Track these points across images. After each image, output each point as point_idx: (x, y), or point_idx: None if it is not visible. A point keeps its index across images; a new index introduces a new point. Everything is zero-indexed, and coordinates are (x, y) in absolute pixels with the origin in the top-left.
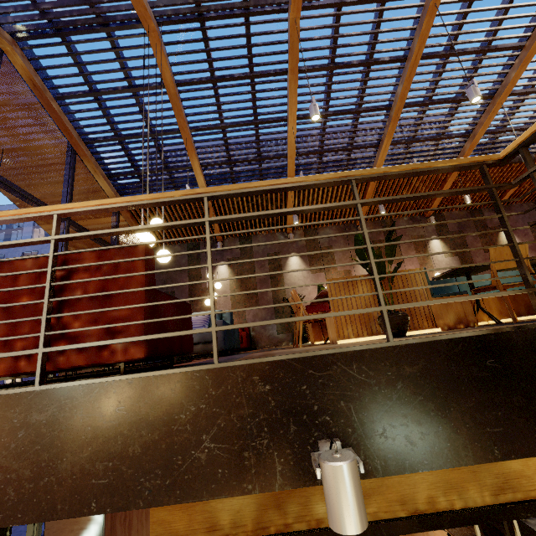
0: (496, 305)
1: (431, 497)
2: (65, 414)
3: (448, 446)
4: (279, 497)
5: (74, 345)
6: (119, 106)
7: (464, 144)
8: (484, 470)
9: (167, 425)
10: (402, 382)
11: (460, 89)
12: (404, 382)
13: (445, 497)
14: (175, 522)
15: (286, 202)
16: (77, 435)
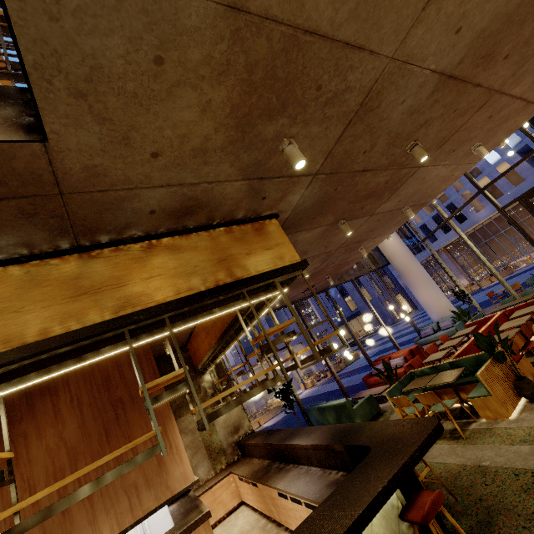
0: None
1: (45, 328)
2: None
3: None
4: None
5: None
6: None
7: None
8: (107, 297)
9: None
10: None
11: None
12: None
13: (62, 325)
14: None
15: None
16: None
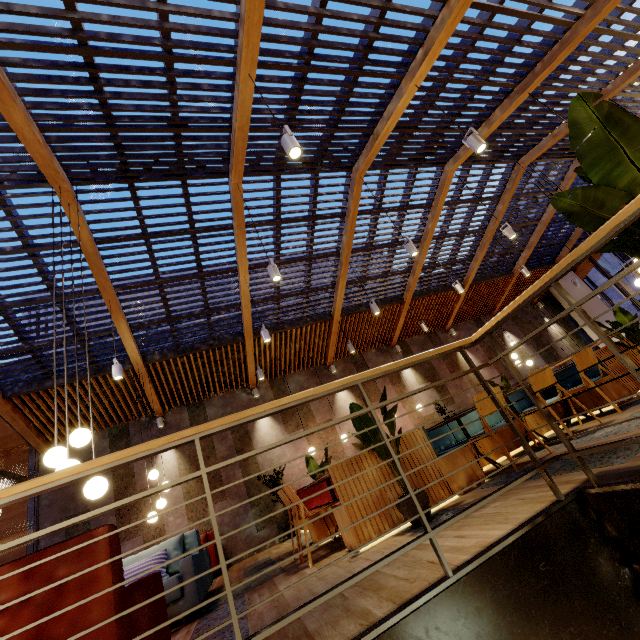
0: (489, 444)
1: None
2: None
3: None
4: None
5: None
6: (5, 269)
7: (408, 279)
8: None
9: None
10: (479, 631)
11: (393, 235)
12: (481, 629)
13: None
14: None
15: (244, 353)
16: None
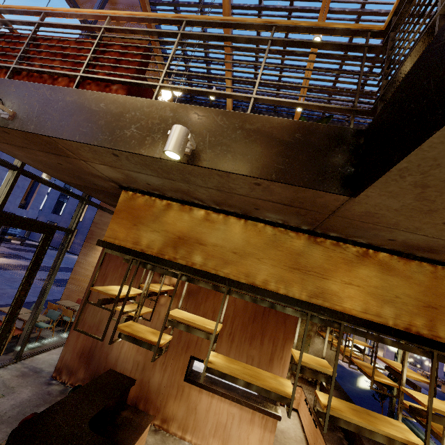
0: None
1: (267, 280)
2: (80, 101)
3: (248, 166)
4: (177, 243)
5: (94, 76)
6: None
7: None
8: (310, 281)
9: (119, 117)
10: (241, 131)
11: None
12: (242, 131)
13: (276, 284)
14: (119, 232)
15: None
16: (81, 110)
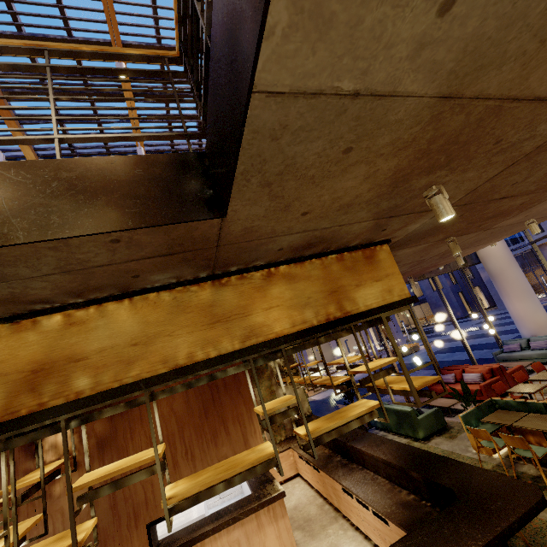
0: None
1: (191, 353)
2: None
3: (90, 221)
4: (34, 381)
5: None
6: None
7: None
8: (236, 326)
9: None
10: (58, 182)
11: None
12: (60, 182)
13: (203, 350)
14: None
15: None
16: None
